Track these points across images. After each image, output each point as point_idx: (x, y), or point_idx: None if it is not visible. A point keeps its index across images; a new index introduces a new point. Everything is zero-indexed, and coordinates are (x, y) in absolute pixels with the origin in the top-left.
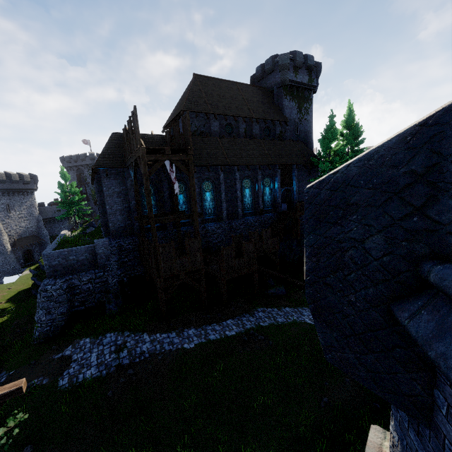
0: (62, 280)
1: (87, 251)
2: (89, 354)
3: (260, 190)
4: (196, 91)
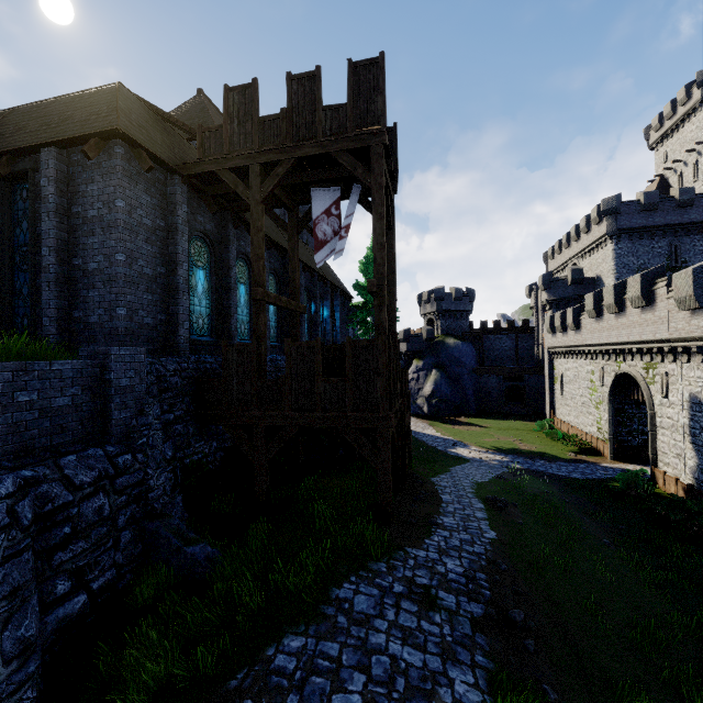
0: (4, 489)
1: (78, 379)
2: (379, 658)
3: (318, 313)
4: (217, 119)
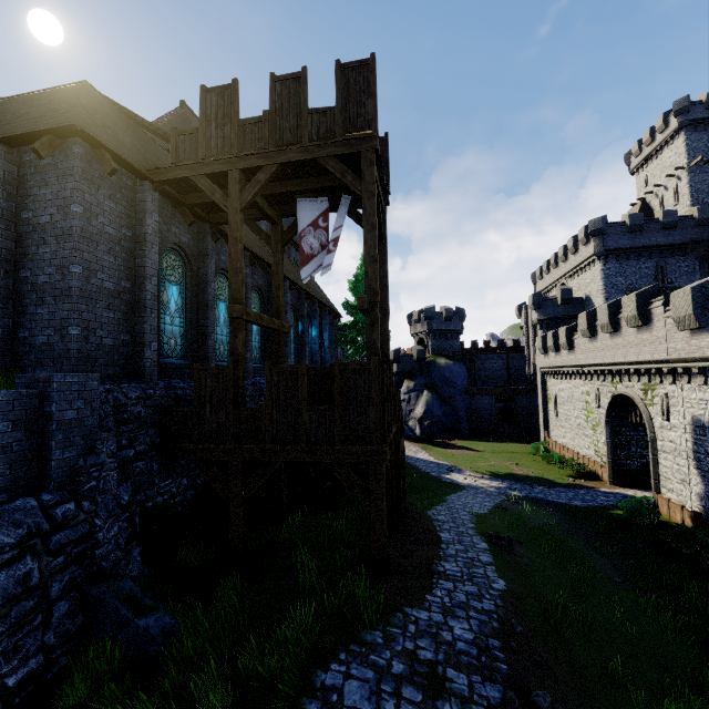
0: None
1: (8, 413)
2: None
3: (306, 333)
4: None
